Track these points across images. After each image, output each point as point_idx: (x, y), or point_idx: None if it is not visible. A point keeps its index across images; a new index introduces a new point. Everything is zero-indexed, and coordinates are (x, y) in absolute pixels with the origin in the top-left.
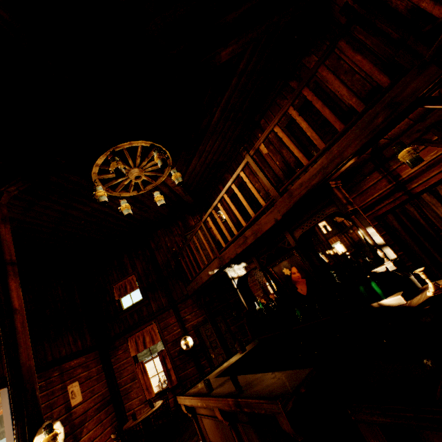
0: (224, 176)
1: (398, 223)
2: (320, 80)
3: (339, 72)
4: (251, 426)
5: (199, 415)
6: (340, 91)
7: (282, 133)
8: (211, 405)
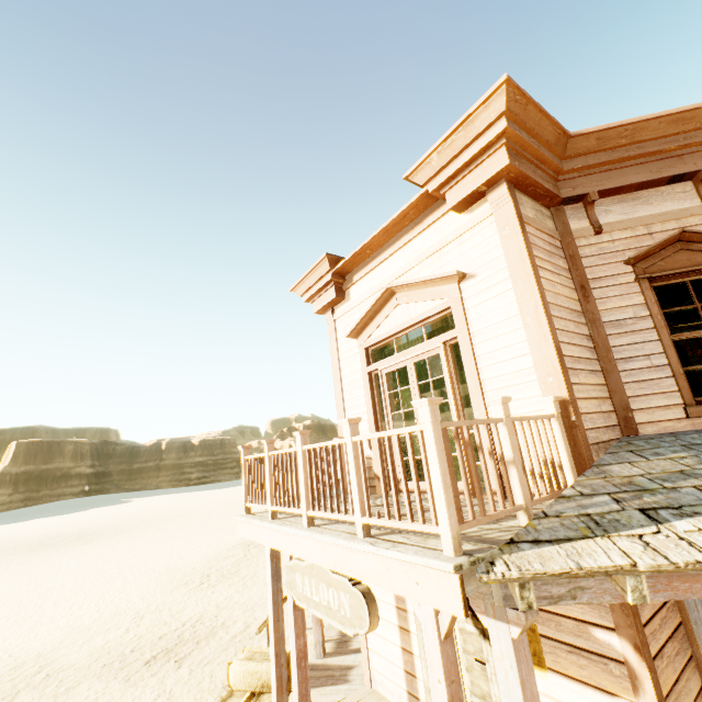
0: None
1: None
2: None
3: None
4: None
5: None
6: None
7: None
8: None
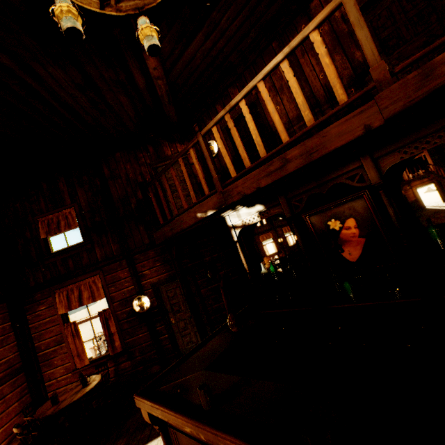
0: (227, 91)
1: None
2: None
3: None
4: None
5: (173, 429)
6: None
7: None
8: None
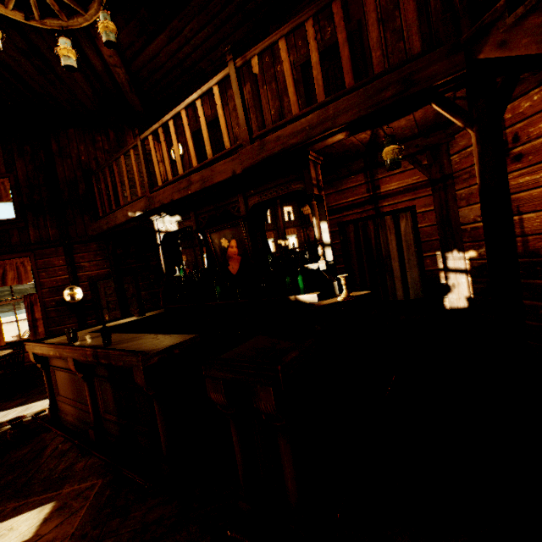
0: None
1: (354, 236)
2: (366, 23)
3: (388, 25)
4: (109, 381)
5: (52, 367)
6: (371, 31)
7: (286, 54)
8: (66, 355)
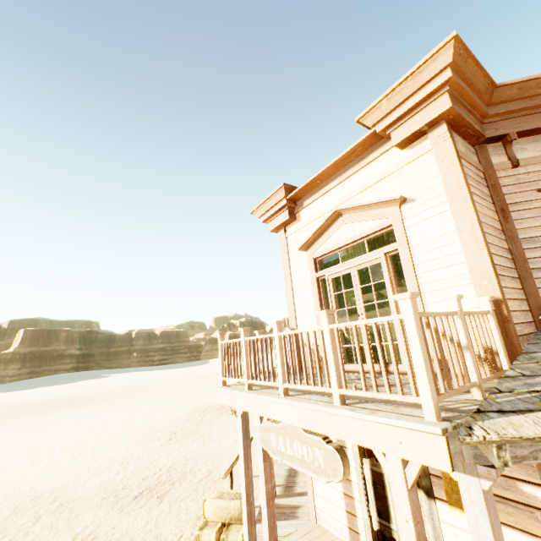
0: None
1: None
2: None
3: None
4: None
5: None
6: None
7: None
8: None
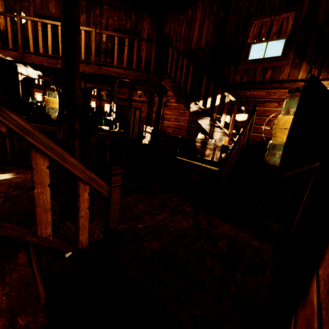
0: None
1: (120, 111)
2: (142, 33)
3: None
4: None
5: None
6: (143, 57)
7: (117, 43)
8: None
